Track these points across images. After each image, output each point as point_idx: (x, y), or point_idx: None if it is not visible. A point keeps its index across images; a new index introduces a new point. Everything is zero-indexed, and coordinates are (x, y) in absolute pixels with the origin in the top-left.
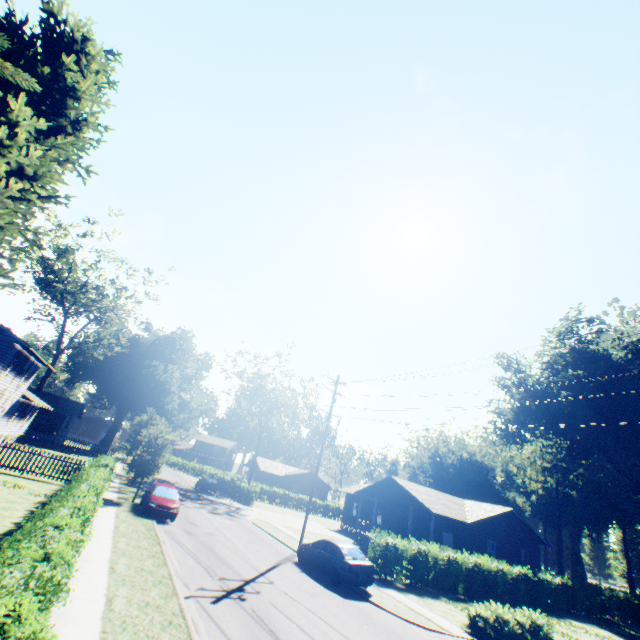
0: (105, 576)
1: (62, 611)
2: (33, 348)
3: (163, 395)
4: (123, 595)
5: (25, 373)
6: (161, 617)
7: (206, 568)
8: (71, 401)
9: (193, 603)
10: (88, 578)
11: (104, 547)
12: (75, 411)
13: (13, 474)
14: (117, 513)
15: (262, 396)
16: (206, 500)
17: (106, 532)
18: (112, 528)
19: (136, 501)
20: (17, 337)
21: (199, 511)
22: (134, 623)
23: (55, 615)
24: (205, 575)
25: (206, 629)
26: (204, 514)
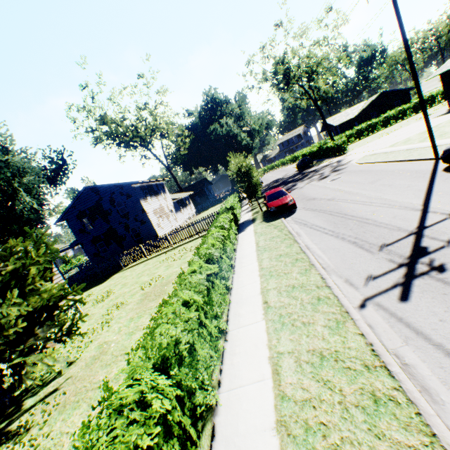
0: (261, 322)
1: (229, 429)
2: (140, 181)
3: (232, 141)
4: (287, 352)
5: (159, 192)
6: (353, 389)
7: (354, 243)
8: (199, 182)
9: (376, 316)
10: (247, 335)
11: (252, 276)
12: (204, 185)
13: (195, 239)
14: (254, 230)
15: (294, 77)
16: (310, 174)
17: (251, 256)
18: (254, 248)
19: (264, 210)
20: (128, 183)
21: (310, 186)
22: (321, 428)
23: (222, 445)
24: (359, 254)
25: (441, 381)
26: (315, 186)
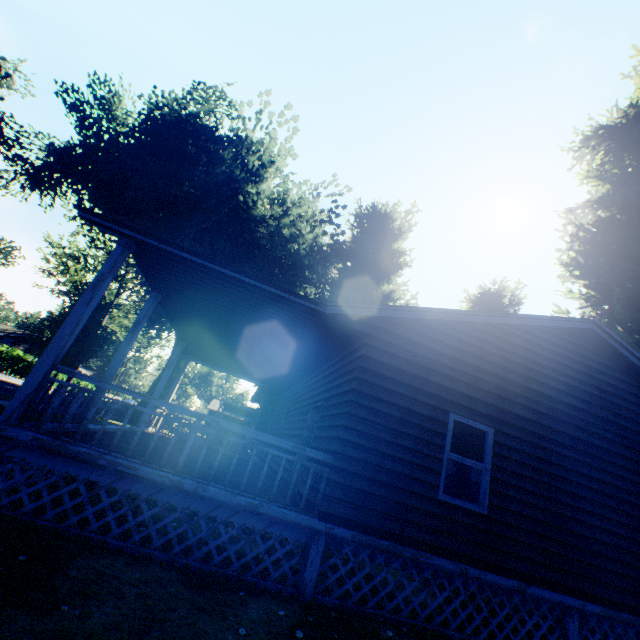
0: None
1: None
2: None
3: None
4: None
5: None
6: None
7: None
8: None
9: None
10: None
11: None
12: None
13: None
14: None
15: None
16: None
17: None
18: None
19: None
20: None
21: None
22: None
23: None
24: None
25: None
26: None
